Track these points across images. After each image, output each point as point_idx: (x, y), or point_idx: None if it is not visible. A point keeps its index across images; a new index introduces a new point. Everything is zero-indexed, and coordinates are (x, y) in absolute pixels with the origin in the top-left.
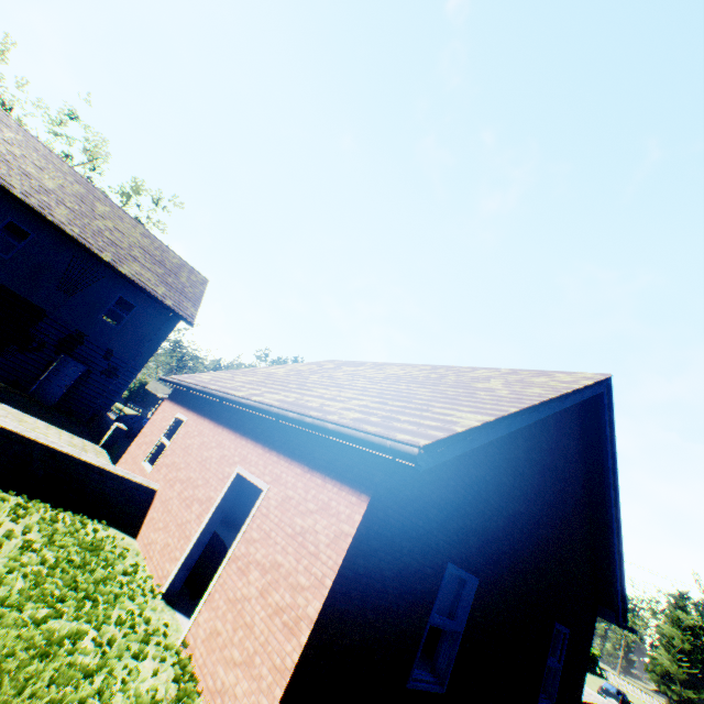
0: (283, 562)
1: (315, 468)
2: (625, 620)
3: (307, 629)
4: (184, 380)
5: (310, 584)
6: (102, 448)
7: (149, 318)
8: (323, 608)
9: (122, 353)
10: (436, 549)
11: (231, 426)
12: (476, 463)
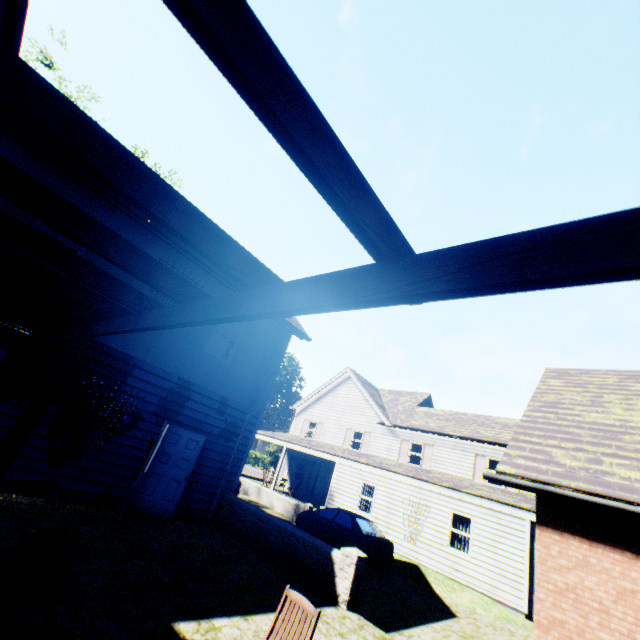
0: None
1: None
2: None
3: None
4: (638, 499)
5: None
6: (347, 609)
7: (259, 338)
8: None
9: (238, 398)
10: None
11: None
12: None
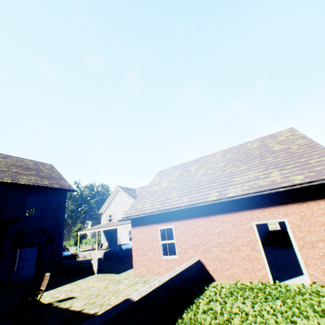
0: None
1: (304, 201)
2: None
3: None
4: (144, 212)
5: None
6: (98, 274)
7: (51, 200)
8: None
9: (49, 226)
10: None
11: (220, 212)
12: None
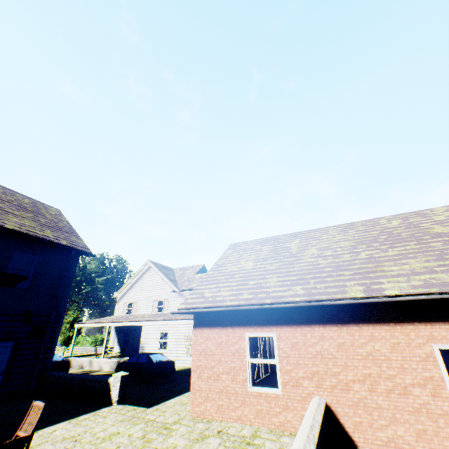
0: None
1: None
2: None
3: None
4: (221, 304)
5: None
6: (118, 404)
7: (52, 264)
8: None
9: (40, 309)
10: None
11: (368, 320)
12: None
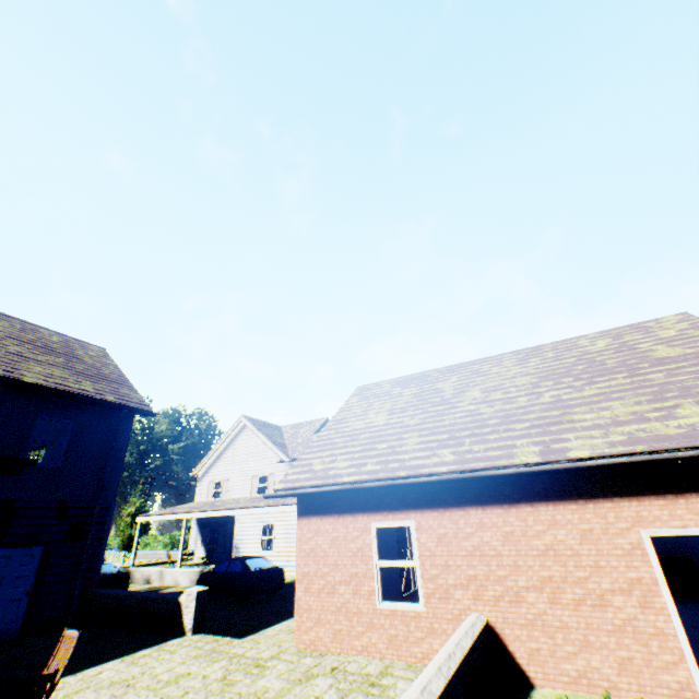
0: None
1: None
2: None
3: None
4: (336, 481)
5: None
6: (194, 634)
7: (93, 431)
8: None
9: (80, 497)
10: None
11: (546, 497)
12: None
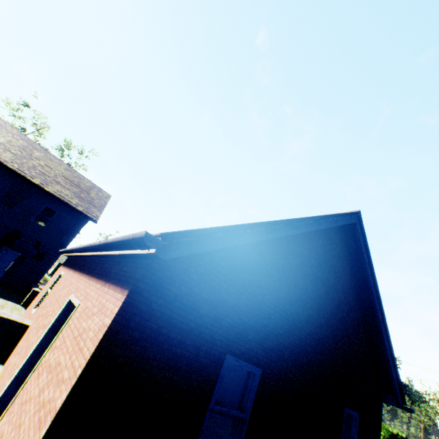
0: (62, 361)
1: (108, 280)
2: (404, 402)
3: (49, 422)
4: None
5: (68, 377)
6: (22, 306)
7: (66, 219)
8: (70, 399)
9: (47, 243)
10: (211, 342)
11: (81, 269)
12: (249, 270)
